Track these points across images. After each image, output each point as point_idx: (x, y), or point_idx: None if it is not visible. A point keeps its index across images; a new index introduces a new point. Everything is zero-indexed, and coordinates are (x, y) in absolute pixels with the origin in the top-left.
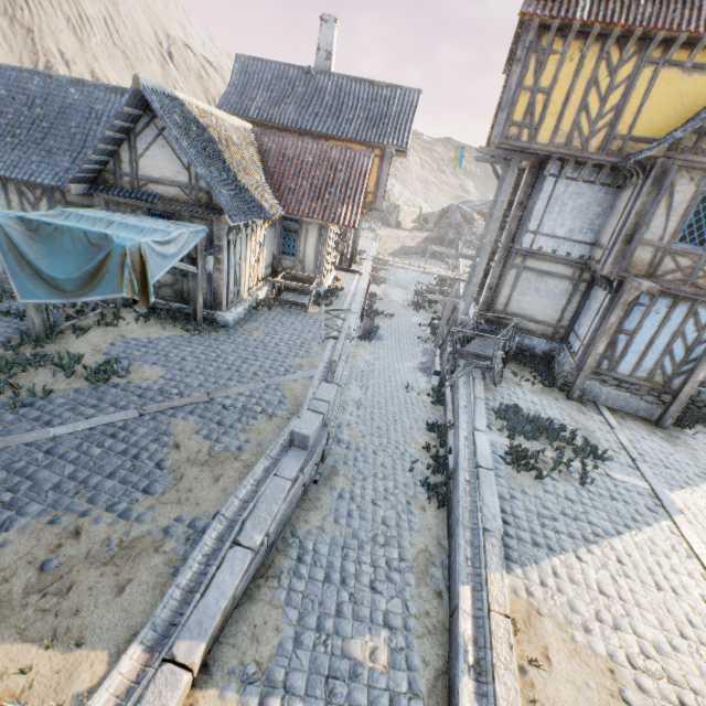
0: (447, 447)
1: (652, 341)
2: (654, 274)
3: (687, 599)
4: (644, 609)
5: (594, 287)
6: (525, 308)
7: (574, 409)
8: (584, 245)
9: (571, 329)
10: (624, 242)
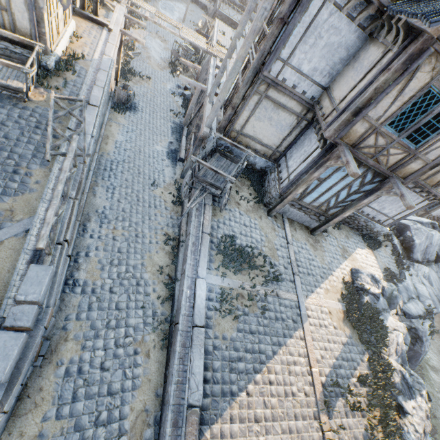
0: (177, 269)
1: (332, 187)
2: (358, 146)
3: (297, 397)
4: (276, 421)
5: (311, 126)
6: (257, 132)
7: (269, 227)
8: (319, 87)
9: (285, 154)
10: (353, 113)
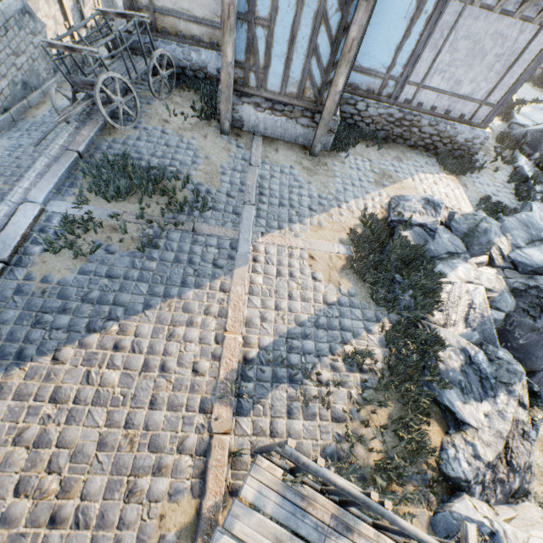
0: None
1: (293, 34)
2: None
3: (173, 374)
4: (100, 405)
5: None
6: None
7: (219, 147)
8: None
9: None
10: None
